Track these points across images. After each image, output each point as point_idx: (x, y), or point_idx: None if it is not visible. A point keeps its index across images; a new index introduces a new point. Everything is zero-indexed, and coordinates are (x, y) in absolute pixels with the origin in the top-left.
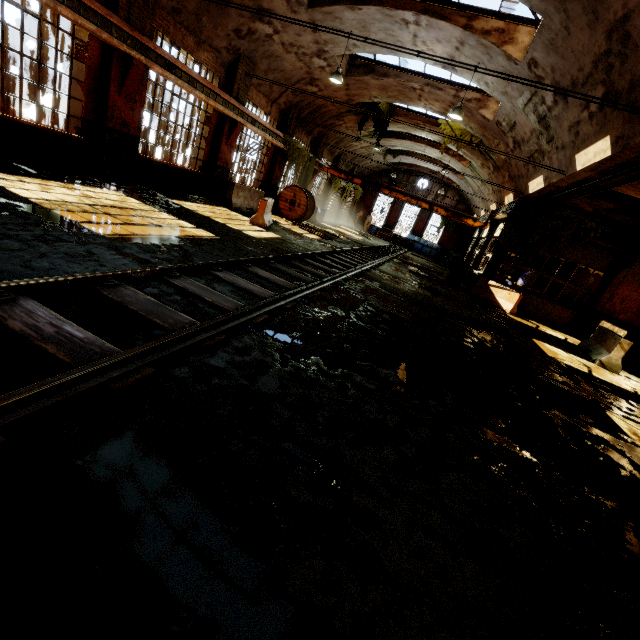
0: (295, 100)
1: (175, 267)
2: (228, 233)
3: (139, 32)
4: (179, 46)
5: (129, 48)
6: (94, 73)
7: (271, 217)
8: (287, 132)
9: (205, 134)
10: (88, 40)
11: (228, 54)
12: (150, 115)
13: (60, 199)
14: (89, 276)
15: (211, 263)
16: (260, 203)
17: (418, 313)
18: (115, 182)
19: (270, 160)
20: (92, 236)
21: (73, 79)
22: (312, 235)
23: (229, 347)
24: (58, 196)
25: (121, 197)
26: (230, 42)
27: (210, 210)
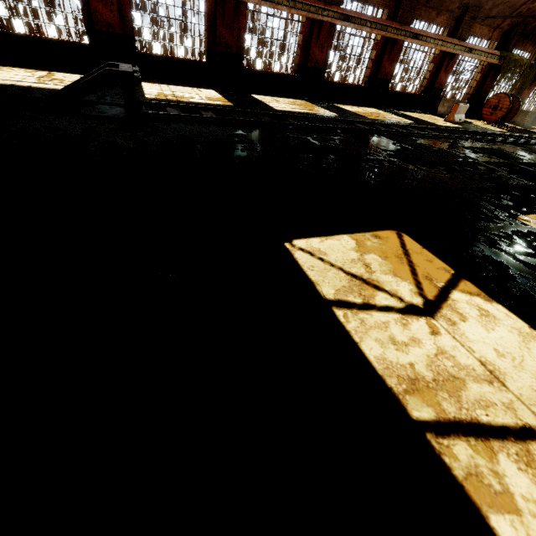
0: (520, 19)
1: (392, 124)
2: (423, 122)
3: (404, 25)
4: (425, 21)
5: (397, 36)
6: (378, 53)
7: (464, 117)
8: (505, 49)
9: (430, 69)
10: (380, 39)
11: (459, 10)
12: (399, 66)
13: (357, 111)
14: (369, 121)
15: (406, 125)
16: (454, 106)
17: (535, 158)
18: (374, 106)
19: (483, 76)
20: (367, 118)
21: (369, 59)
22: (499, 129)
23: (402, 138)
24: (356, 110)
25: (376, 110)
26: (461, 2)
27: (419, 115)
